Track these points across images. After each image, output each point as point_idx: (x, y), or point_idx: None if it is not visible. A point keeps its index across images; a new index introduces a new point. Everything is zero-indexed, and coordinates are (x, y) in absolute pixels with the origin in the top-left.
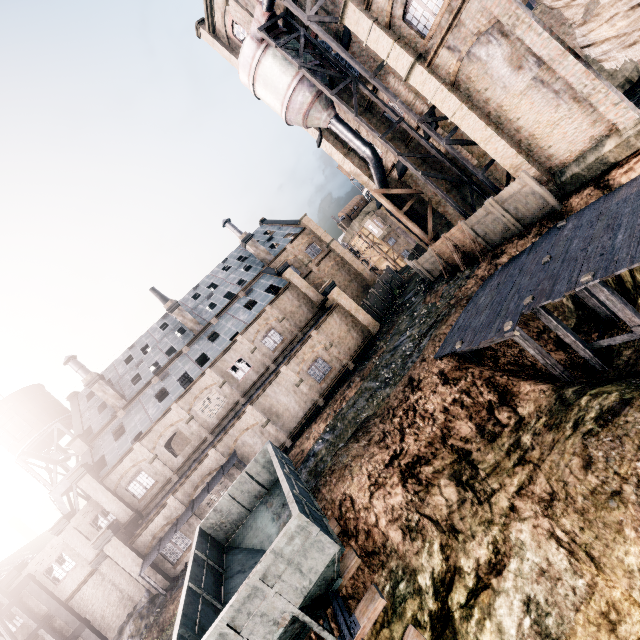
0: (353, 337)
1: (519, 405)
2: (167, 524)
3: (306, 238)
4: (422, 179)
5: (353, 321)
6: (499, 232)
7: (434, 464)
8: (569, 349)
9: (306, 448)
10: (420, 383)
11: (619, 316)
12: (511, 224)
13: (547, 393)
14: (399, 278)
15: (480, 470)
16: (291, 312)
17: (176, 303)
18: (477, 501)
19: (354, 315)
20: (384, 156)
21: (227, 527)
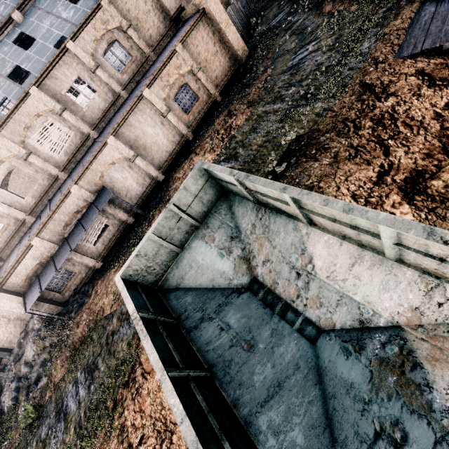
0: (220, 63)
1: None
2: (40, 263)
3: None
4: None
5: (221, 41)
6: None
7: (443, 177)
8: None
9: None
10: (388, 88)
11: None
12: None
13: None
14: (250, 6)
15: None
16: (137, 19)
17: None
18: None
19: (224, 31)
20: None
21: (156, 270)
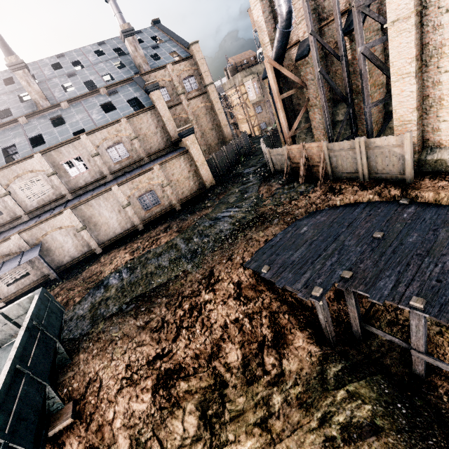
0: (190, 184)
1: (286, 356)
2: None
3: (189, 67)
4: (317, 76)
5: (195, 171)
6: (347, 170)
7: (190, 382)
8: (341, 300)
9: (105, 272)
10: (217, 284)
11: (411, 338)
12: (362, 170)
13: (313, 359)
14: (249, 146)
15: (226, 410)
16: (145, 135)
17: (22, 63)
18: (209, 444)
19: (198, 167)
20: (295, 25)
21: None
